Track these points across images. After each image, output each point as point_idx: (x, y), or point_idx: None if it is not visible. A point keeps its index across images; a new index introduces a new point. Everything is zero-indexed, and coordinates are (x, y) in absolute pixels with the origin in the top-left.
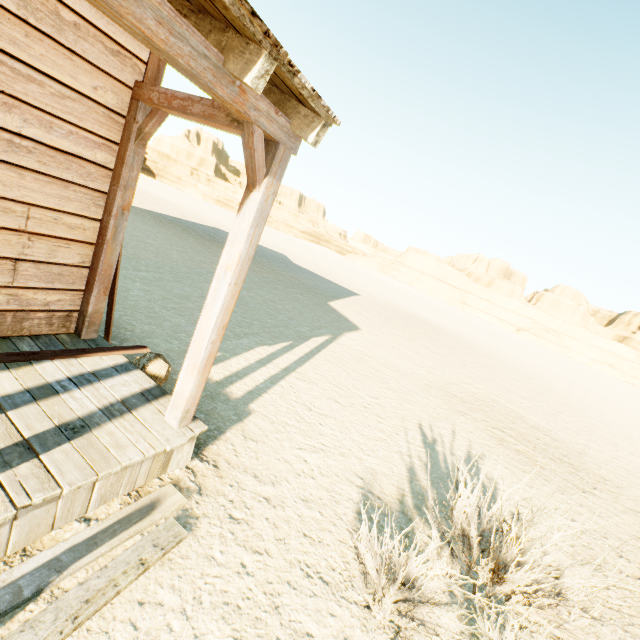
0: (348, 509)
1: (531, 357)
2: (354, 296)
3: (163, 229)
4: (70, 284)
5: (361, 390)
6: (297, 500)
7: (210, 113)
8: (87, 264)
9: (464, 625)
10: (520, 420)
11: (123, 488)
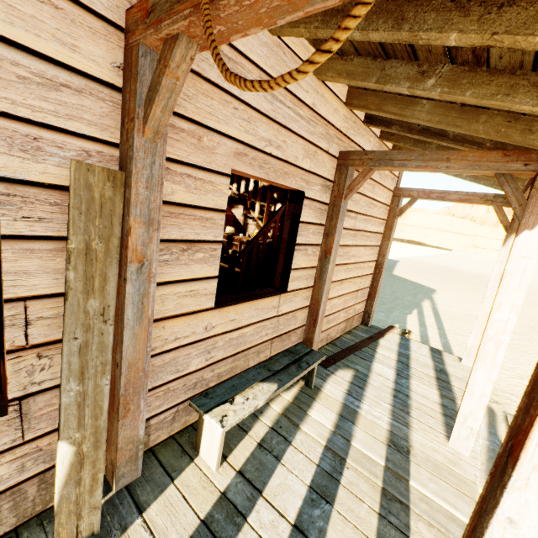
0: None
1: None
2: (398, 263)
3: None
4: (364, 297)
5: None
6: None
7: (465, 198)
8: (369, 285)
9: None
10: None
11: None
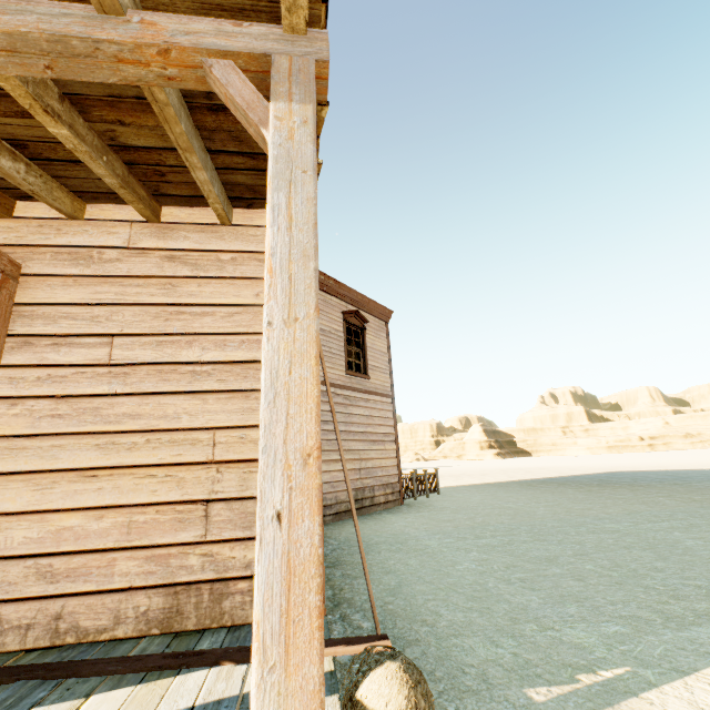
0: None
1: None
2: None
3: (529, 490)
4: None
5: None
6: None
7: None
8: None
9: None
10: None
11: None
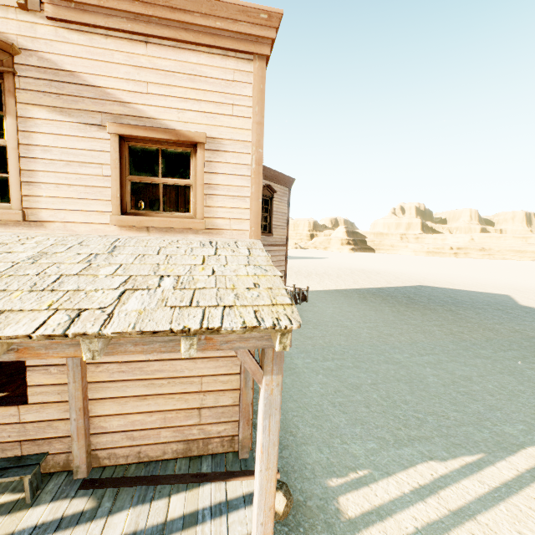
0: None
1: None
2: None
3: (363, 305)
4: (230, 417)
5: None
6: None
7: None
8: (237, 402)
9: None
10: None
11: None
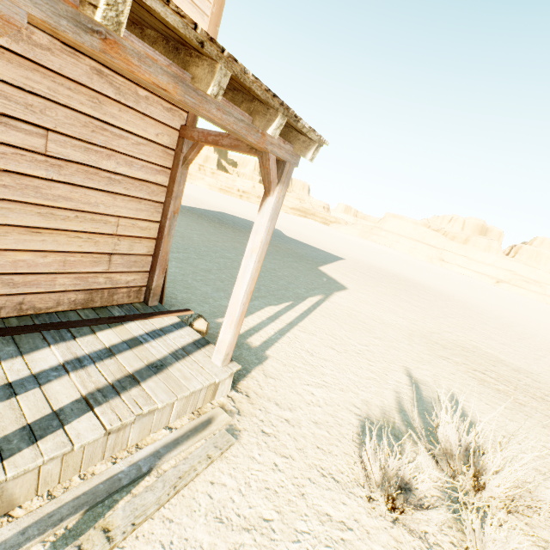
0: (349, 430)
1: (512, 307)
2: (340, 260)
3: (184, 217)
4: (141, 268)
5: (352, 339)
6: (309, 422)
7: (235, 144)
8: (151, 253)
9: (449, 516)
10: (500, 364)
11: (189, 408)
